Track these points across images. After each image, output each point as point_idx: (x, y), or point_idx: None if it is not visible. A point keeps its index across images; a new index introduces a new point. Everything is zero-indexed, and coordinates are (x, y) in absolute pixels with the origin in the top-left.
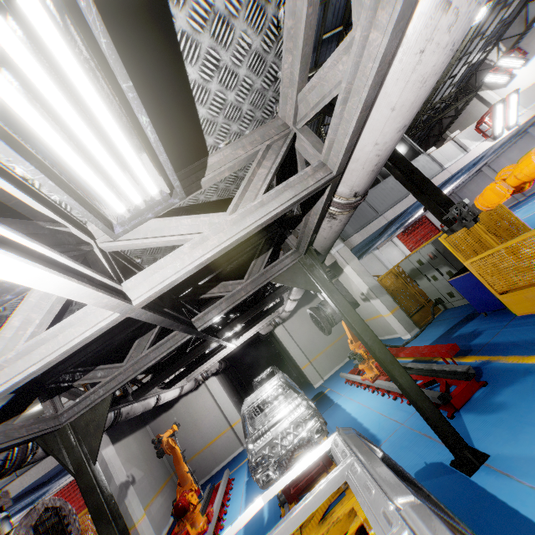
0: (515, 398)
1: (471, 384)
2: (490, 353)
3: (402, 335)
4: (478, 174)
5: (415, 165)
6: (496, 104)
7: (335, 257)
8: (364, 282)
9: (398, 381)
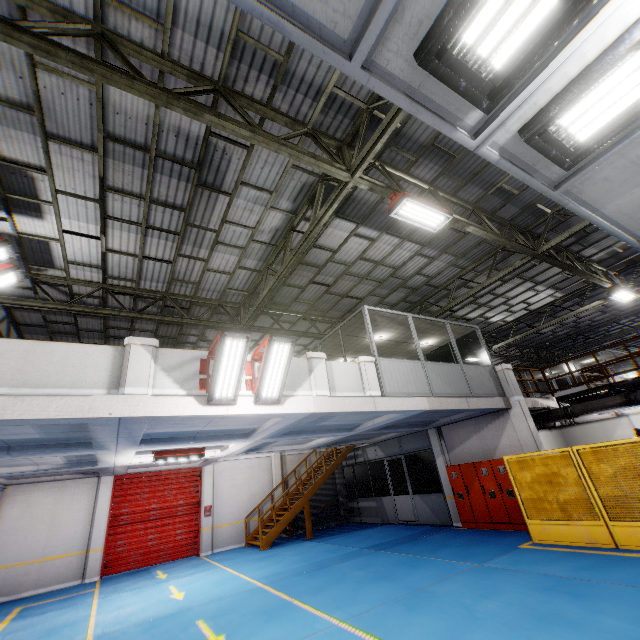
0: None
1: None
2: None
3: None
4: None
5: None
6: None
7: None
8: None
9: None
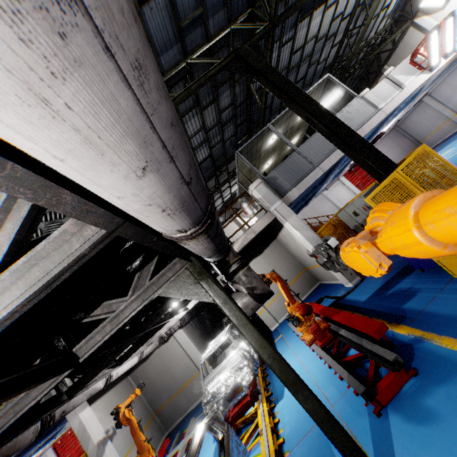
0: (447, 407)
1: (400, 376)
2: (423, 326)
3: (344, 284)
4: (419, 104)
5: (349, 110)
6: (430, 32)
7: (274, 215)
8: (304, 236)
9: (302, 407)
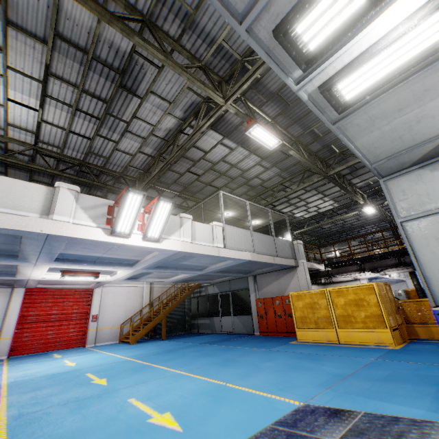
0: None
1: None
2: None
3: None
4: None
5: None
6: None
7: None
8: None
9: None
